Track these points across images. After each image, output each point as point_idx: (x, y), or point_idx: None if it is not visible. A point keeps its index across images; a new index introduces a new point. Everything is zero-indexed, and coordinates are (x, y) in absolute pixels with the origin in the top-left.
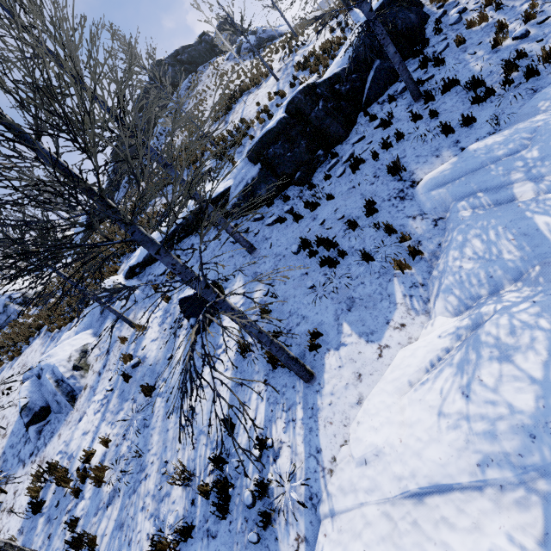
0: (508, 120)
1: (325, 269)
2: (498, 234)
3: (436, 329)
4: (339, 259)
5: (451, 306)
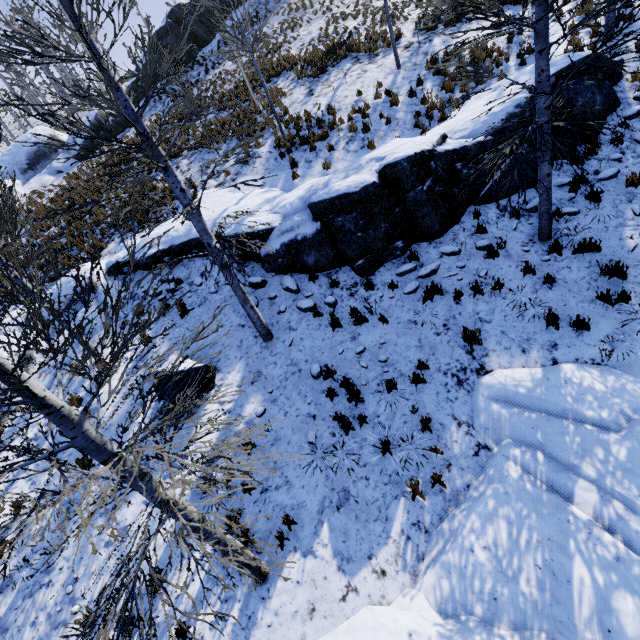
0: (622, 358)
1: (336, 426)
2: (529, 543)
3: (413, 610)
4: (357, 423)
5: (440, 594)
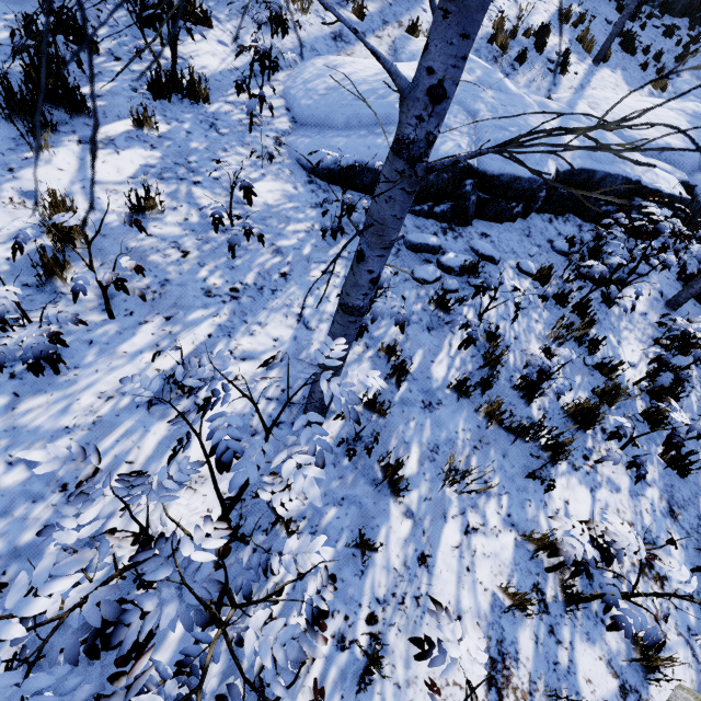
0: None
1: (619, 47)
2: None
3: None
4: (628, 53)
5: None
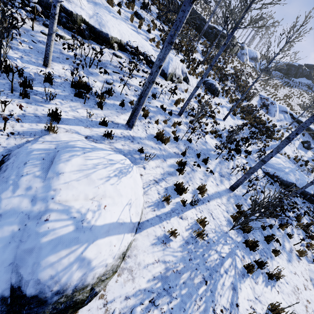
0: None
1: None
2: None
3: None
4: None
5: None
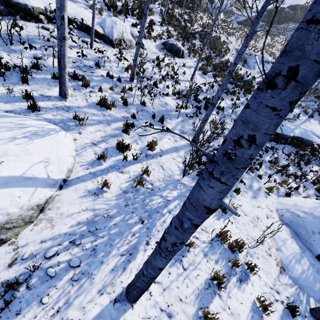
0: None
1: (317, 115)
2: None
3: None
4: None
5: None
